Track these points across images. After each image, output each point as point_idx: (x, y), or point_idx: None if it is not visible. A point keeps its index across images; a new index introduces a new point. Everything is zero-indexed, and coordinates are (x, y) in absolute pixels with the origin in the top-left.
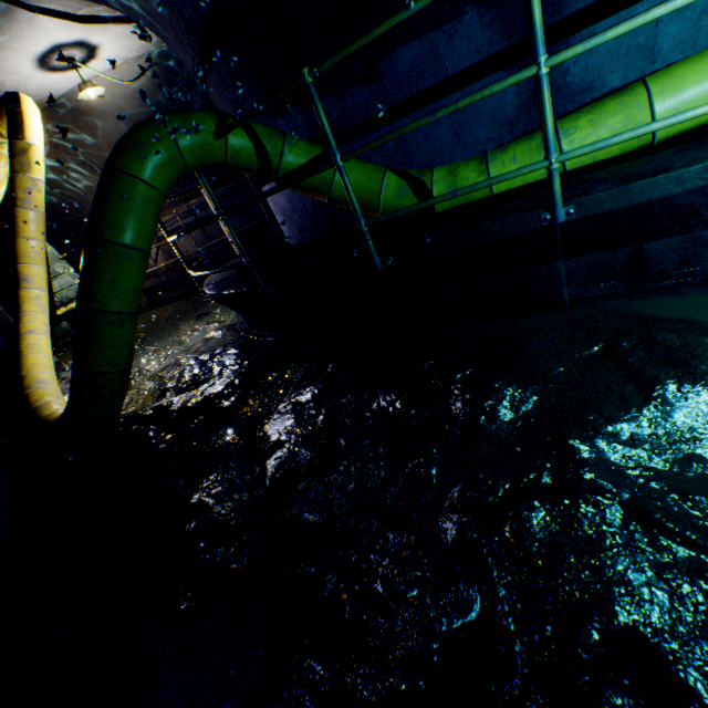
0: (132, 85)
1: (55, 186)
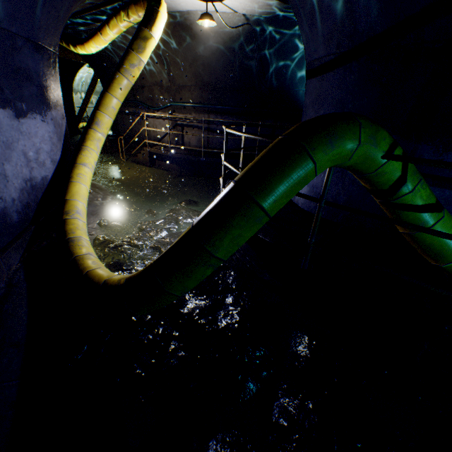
0: (225, 28)
1: None
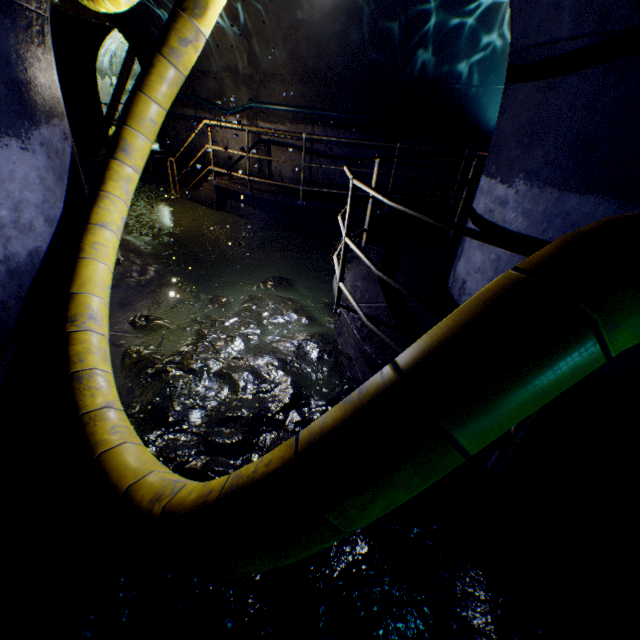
0: None
1: None
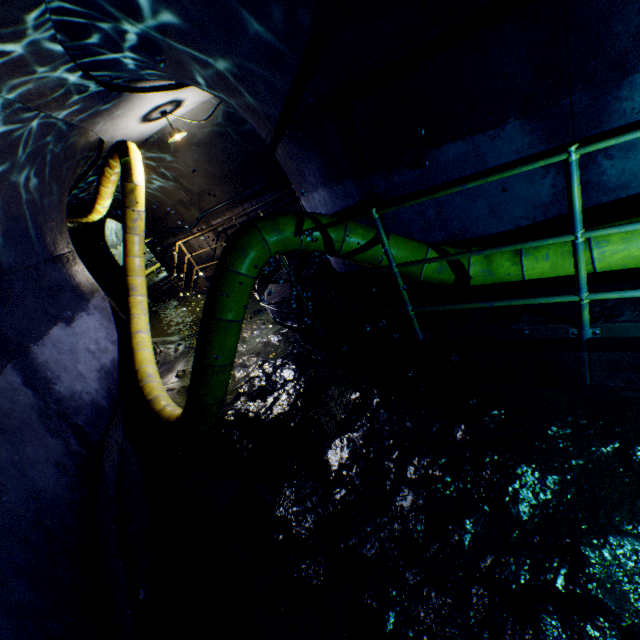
0: (204, 118)
1: None
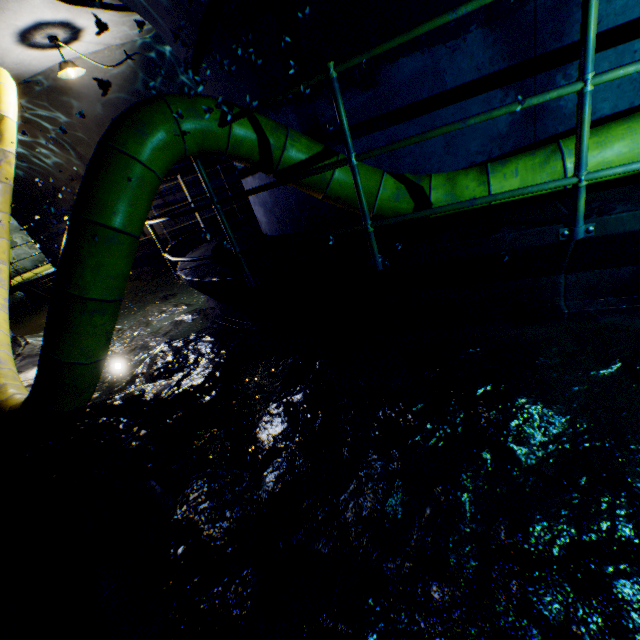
0: (111, 71)
1: (23, 159)
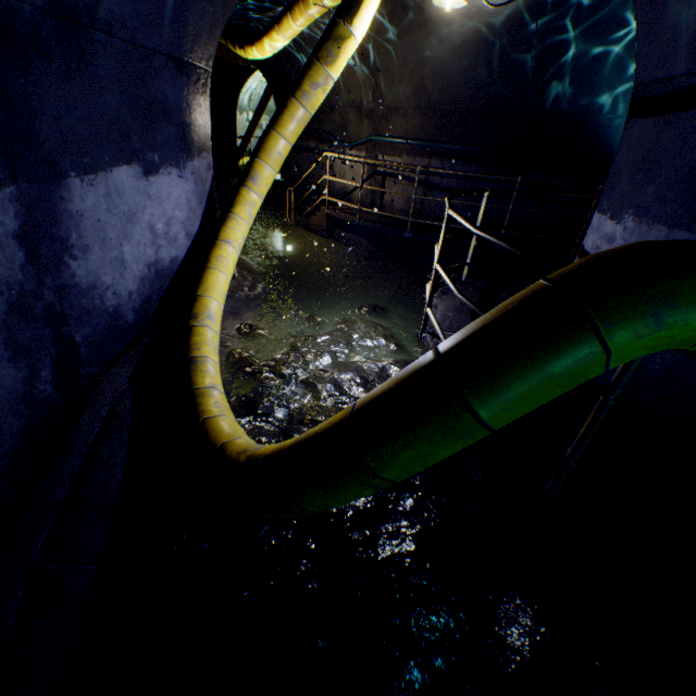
0: (482, 5)
1: None
